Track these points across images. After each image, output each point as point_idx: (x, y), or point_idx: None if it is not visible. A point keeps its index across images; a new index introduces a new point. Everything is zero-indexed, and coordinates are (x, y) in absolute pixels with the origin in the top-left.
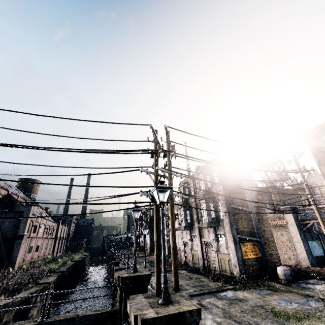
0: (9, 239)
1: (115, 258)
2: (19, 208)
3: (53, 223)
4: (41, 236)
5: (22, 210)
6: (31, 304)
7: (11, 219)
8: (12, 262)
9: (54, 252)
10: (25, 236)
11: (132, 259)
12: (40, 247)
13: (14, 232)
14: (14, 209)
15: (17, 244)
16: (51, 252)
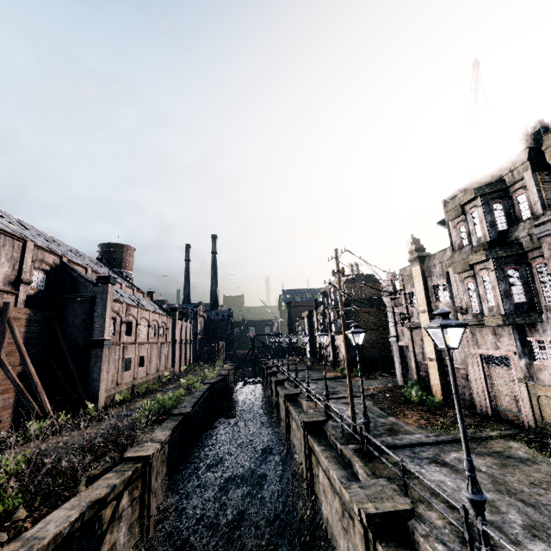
0: (81, 348)
1: (283, 381)
2: (87, 290)
3: (163, 317)
4: (145, 340)
5: (92, 294)
6: (103, 524)
7: (77, 311)
8: (93, 390)
9: (174, 365)
10: (106, 342)
11: (320, 385)
12: (147, 358)
13: (87, 336)
14: (79, 292)
15: (94, 357)
16: (169, 364)
